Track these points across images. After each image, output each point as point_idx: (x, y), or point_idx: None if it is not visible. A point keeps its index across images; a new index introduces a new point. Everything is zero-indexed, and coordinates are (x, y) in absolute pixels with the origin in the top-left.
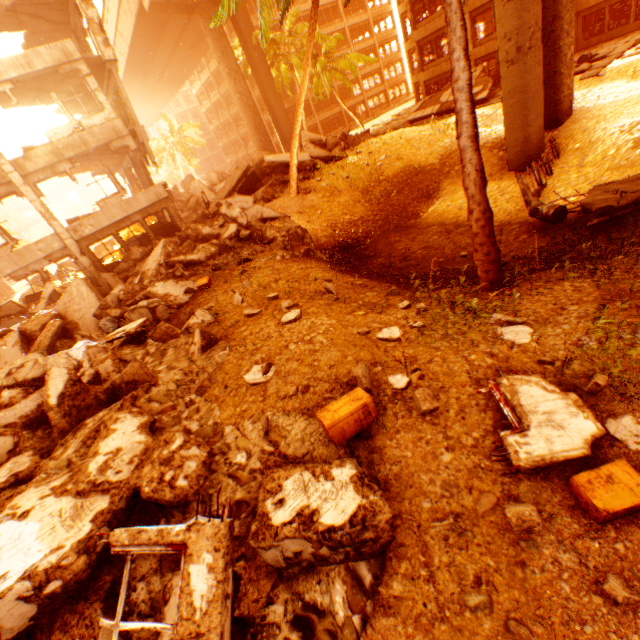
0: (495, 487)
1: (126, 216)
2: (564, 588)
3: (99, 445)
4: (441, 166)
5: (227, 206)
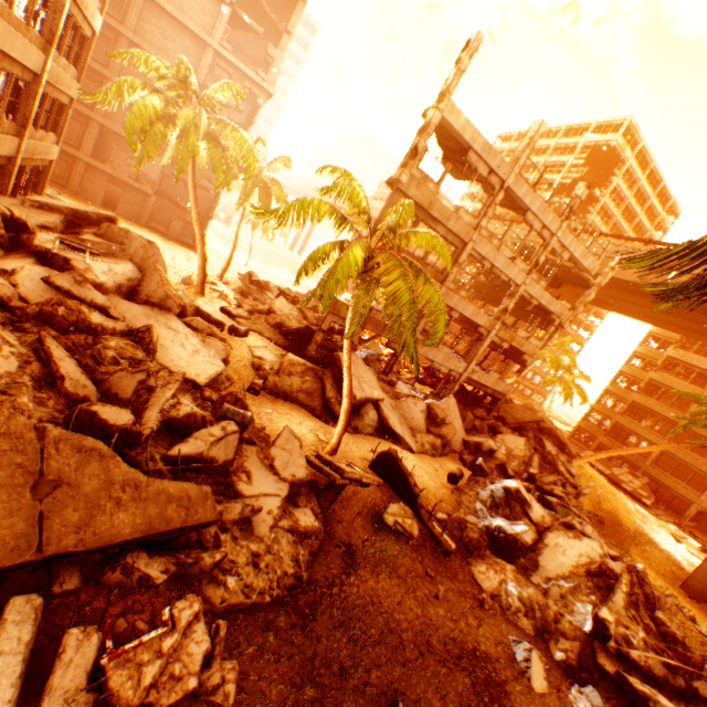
0: None
1: (489, 386)
2: None
3: None
4: (633, 535)
5: (567, 460)
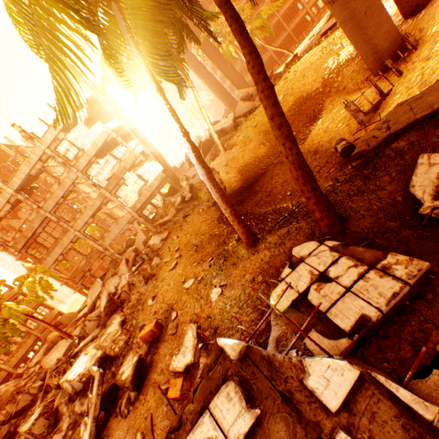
0: (168, 375)
1: (151, 193)
2: (158, 420)
3: (107, 329)
4: (323, 88)
5: (181, 181)
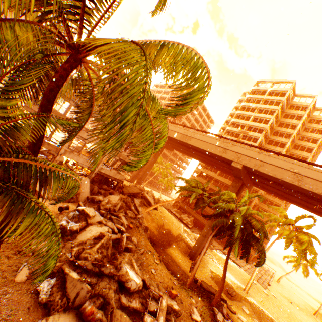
0: (189, 319)
1: (112, 176)
2: None
3: (134, 263)
4: (176, 238)
5: (139, 205)
